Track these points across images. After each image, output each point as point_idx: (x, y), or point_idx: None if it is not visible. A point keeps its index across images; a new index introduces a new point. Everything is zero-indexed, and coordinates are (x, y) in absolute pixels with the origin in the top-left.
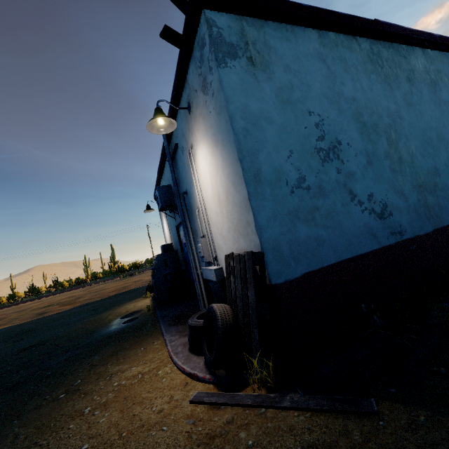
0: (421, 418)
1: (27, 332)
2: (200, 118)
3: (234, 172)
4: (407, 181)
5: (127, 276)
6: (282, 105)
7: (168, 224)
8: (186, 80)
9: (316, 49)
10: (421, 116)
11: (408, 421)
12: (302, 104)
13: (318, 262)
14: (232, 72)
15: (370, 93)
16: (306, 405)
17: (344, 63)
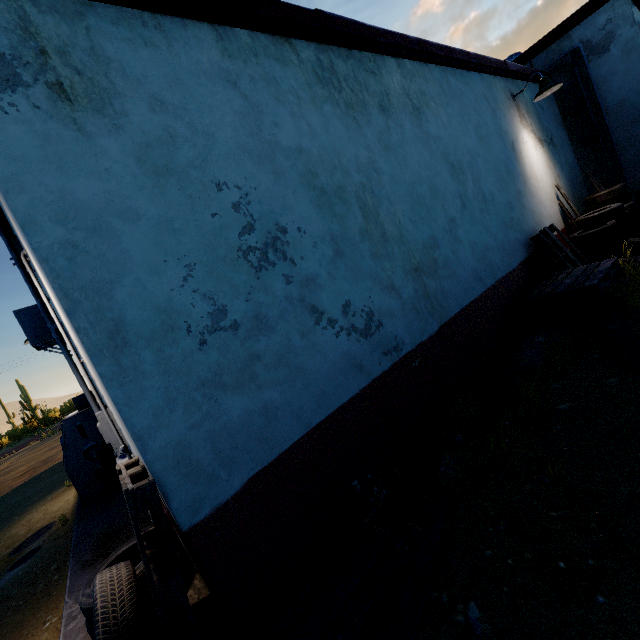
0: None
1: None
2: (4, 205)
3: (73, 329)
4: (398, 267)
5: (55, 433)
6: (156, 179)
7: None
8: None
9: (216, 62)
10: (406, 163)
11: None
12: (199, 171)
13: (271, 449)
14: (10, 120)
15: (326, 136)
16: None
17: (275, 87)
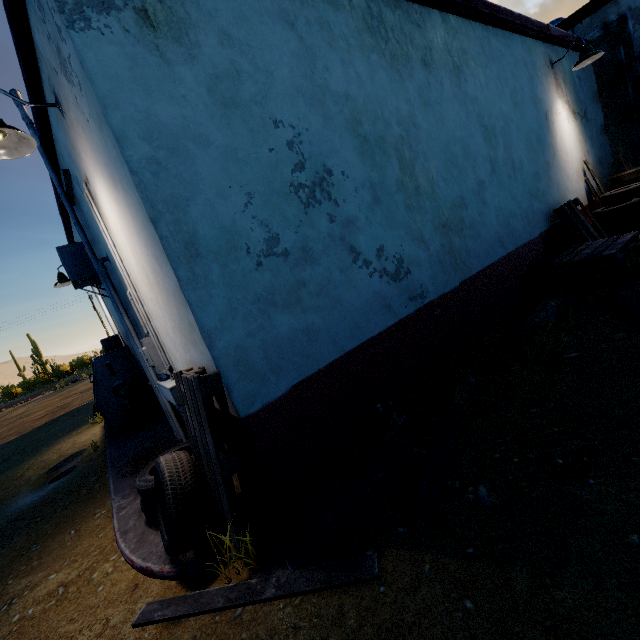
0: (426, 567)
1: None
2: (79, 130)
3: (151, 240)
4: (428, 221)
5: (68, 385)
6: (223, 110)
7: (106, 304)
8: (35, 44)
9: (277, 1)
10: (442, 121)
11: (412, 576)
12: (260, 107)
13: (311, 365)
14: (106, 41)
15: (372, 86)
16: (296, 587)
17: (328, 31)
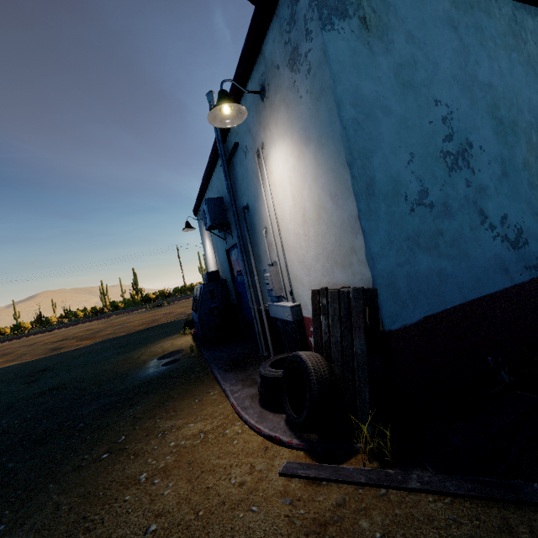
0: None
1: (42, 371)
2: (281, 107)
3: (336, 180)
4: None
5: (154, 307)
6: (402, 89)
7: (214, 247)
8: (261, 52)
9: (447, 11)
10: None
11: None
12: (426, 89)
13: (440, 303)
14: (340, 38)
15: (510, 78)
16: (444, 487)
17: (480, 34)
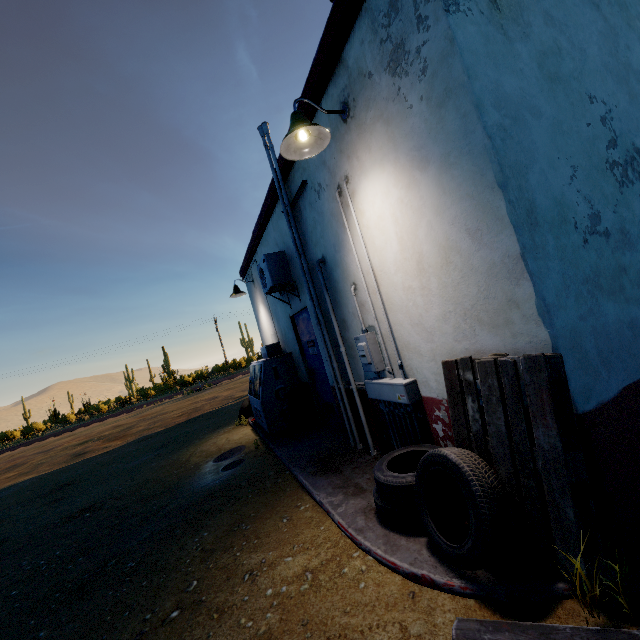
0: None
1: (66, 485)
2: (376, 125)
3: (478, 210)
4: None
5: (193, 392)
6: (549, 84)
7: (271, 314)
8: (342, 61)
9: None
10: None
11: None
12: (577, 82)
13: (638, 367)
14: (468, 21)
15: None
16: None
17: (626, 12)
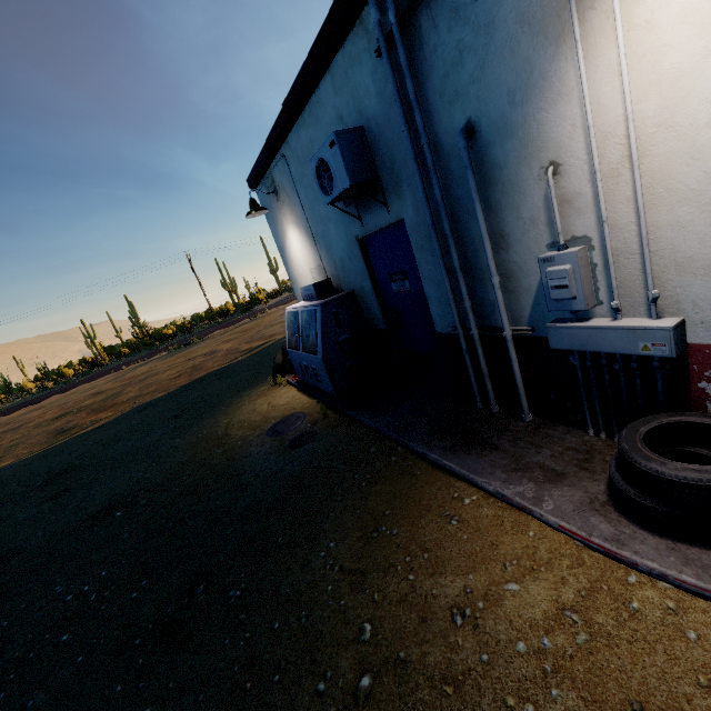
0: None
1: (65, 474)
2: None
3: None
4: None
5: (180, 347)
6: None
7: (315, 239)
8: None
9: None
10: None
11: None
12: None
13: None
14: None
15: None
16: None
17: None
